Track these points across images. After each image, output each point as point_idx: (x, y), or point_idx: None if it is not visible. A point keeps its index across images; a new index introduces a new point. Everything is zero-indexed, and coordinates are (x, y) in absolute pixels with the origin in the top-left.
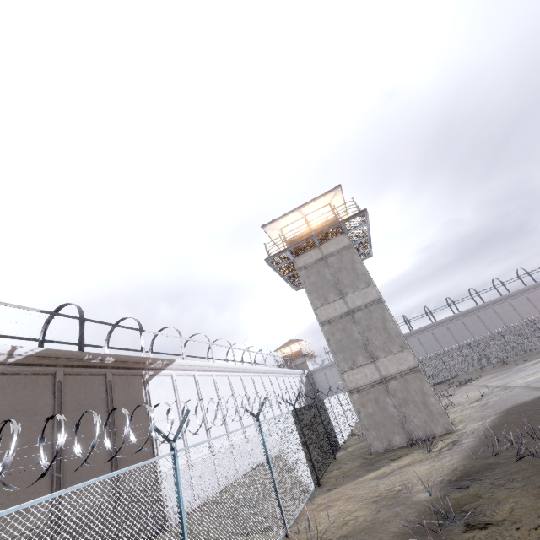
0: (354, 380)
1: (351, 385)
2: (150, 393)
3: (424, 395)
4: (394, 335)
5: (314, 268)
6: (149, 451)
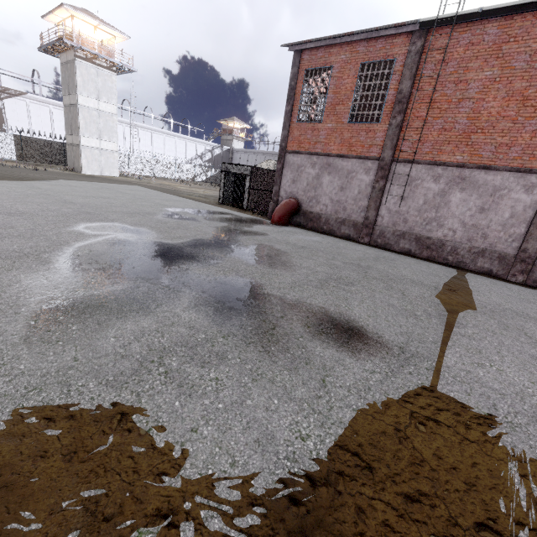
0: (68, 140)
1: (67, 141)
2: (6, 105)
3: (79, 157)
4: (77, 127)
5: (64, 68)
6: (3, 130)
